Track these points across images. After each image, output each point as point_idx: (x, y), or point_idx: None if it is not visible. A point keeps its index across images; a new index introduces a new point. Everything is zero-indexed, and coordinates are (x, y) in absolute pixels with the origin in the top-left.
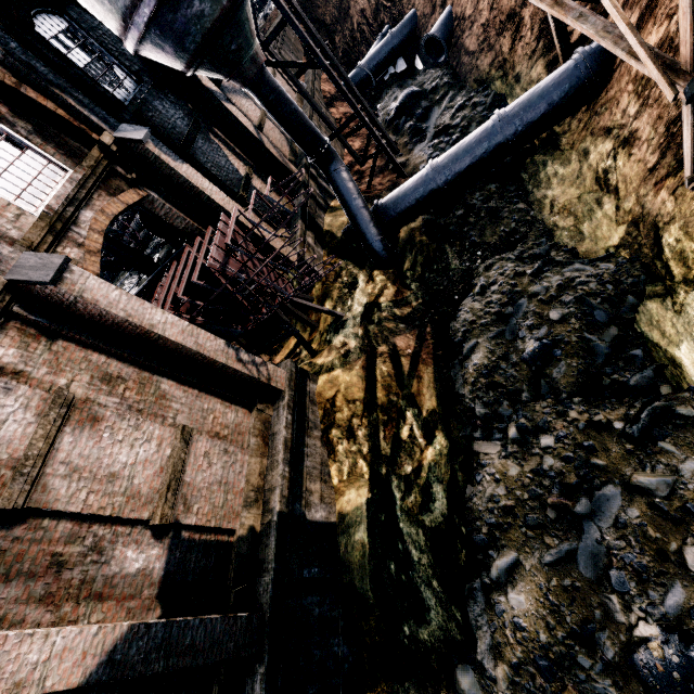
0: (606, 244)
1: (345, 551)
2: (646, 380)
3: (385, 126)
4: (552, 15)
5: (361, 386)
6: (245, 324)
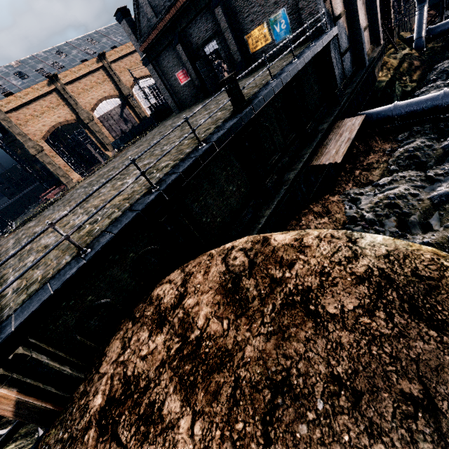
0: None
1: (377, 85)
2: None
3: None
4: None
5: (396, 65)
6: None
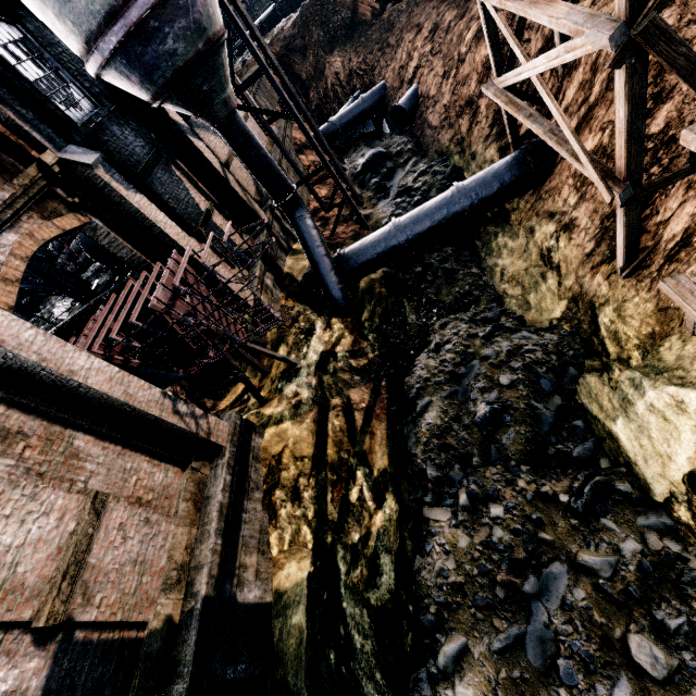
0: (550, 316)
1: (279, 638)
2: (588, 452)
3: (352, 179)
4: (505, 110)
5: (311, 441)
6: (189, 367)
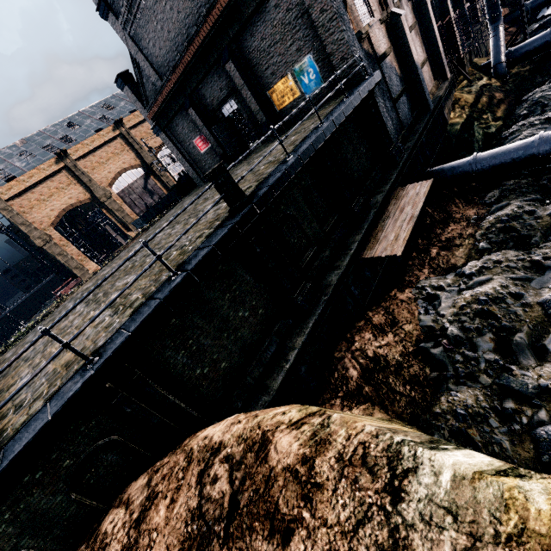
0: None
1: (449, 129)
2: None
3: None
4: None
5: (472, 101)
6: None
